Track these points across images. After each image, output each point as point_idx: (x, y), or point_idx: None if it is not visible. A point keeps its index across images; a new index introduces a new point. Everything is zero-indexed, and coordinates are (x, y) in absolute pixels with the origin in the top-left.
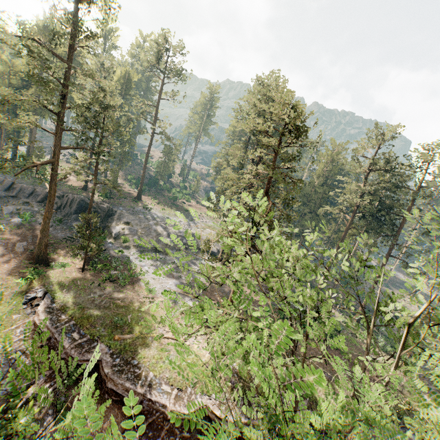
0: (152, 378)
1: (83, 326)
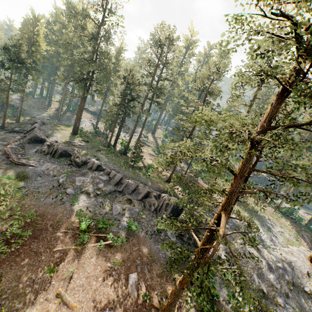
0: None
1: None
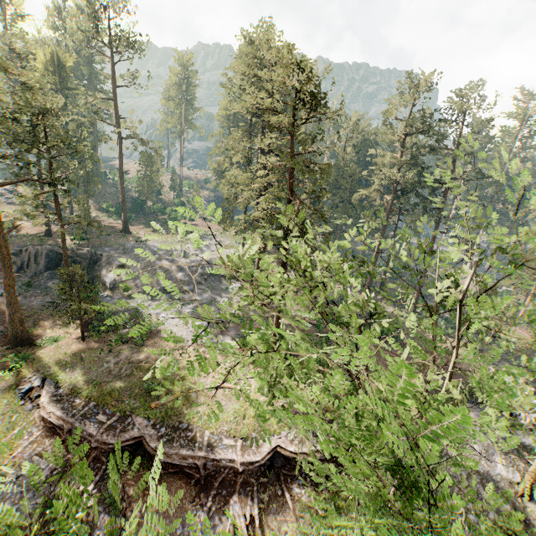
0: (209, 436)
1: (107, 404)
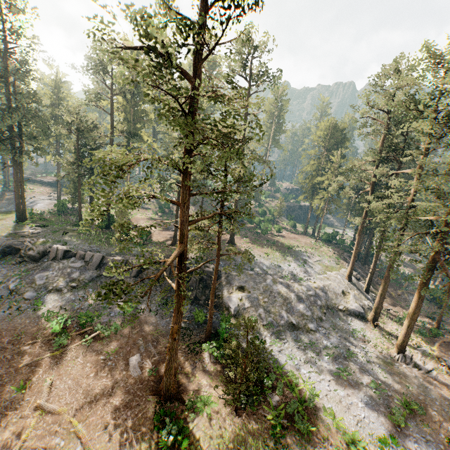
0: None
1: None
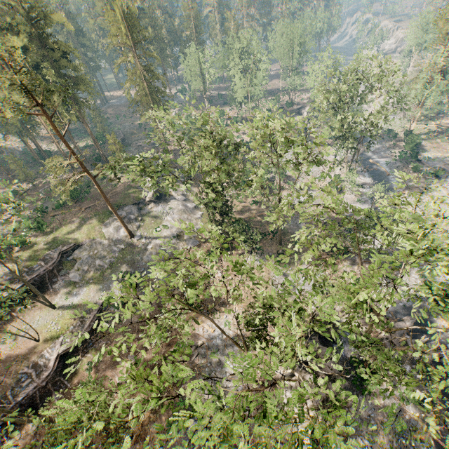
0: None
1: None
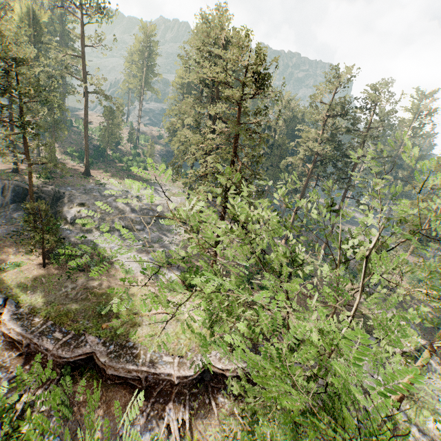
0: (151, 354)
1: (63, 323)
